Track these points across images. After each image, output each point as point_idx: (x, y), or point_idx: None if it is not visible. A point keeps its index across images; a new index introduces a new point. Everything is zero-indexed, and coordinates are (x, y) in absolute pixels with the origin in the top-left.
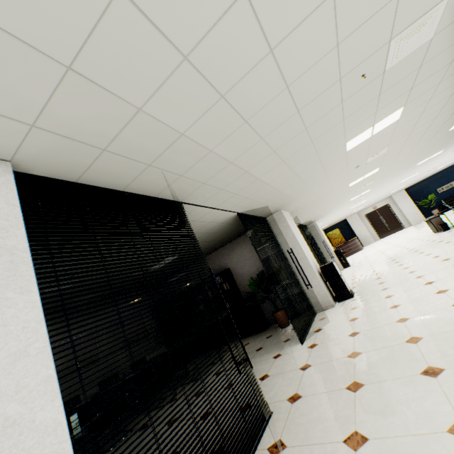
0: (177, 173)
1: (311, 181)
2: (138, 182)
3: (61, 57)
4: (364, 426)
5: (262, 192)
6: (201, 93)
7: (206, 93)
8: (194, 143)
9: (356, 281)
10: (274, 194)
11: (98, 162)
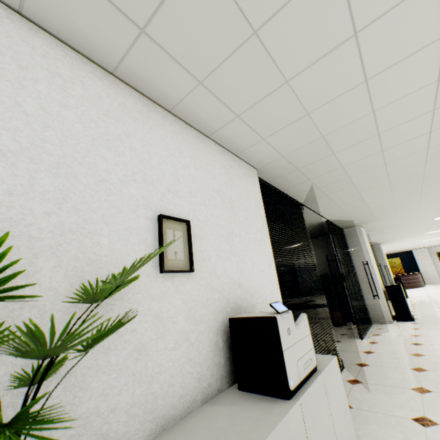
0: (318, 186)
1: (402, 208)
2: (293, 188)
3: (324, 133)
4: (428, 386)
5: (357, 209)
6: (371, 148)
7: (374, 149)
8: (343, 172)
9: (417, 311)
10: (364, 212)
11: (288, 174)
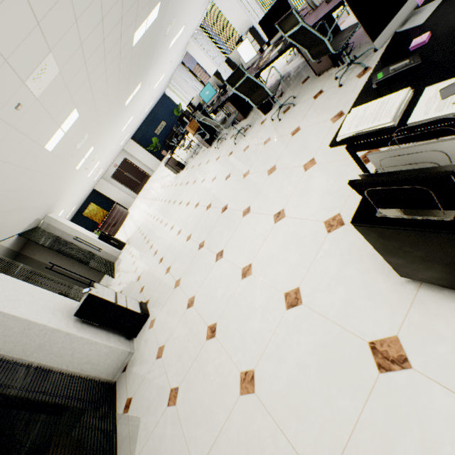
0: None
1: None
2: None
3: None
4: None
5: None
6: None
7: None
8: None
9: (141, 274)
10: None
11: None
